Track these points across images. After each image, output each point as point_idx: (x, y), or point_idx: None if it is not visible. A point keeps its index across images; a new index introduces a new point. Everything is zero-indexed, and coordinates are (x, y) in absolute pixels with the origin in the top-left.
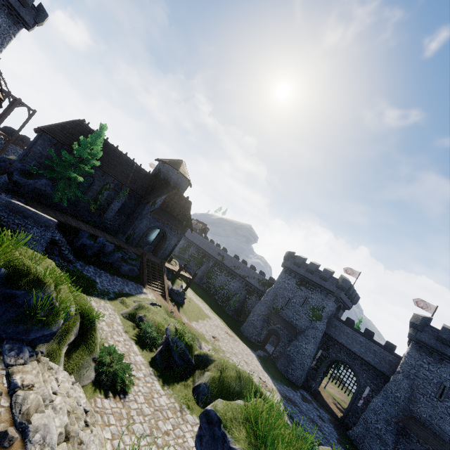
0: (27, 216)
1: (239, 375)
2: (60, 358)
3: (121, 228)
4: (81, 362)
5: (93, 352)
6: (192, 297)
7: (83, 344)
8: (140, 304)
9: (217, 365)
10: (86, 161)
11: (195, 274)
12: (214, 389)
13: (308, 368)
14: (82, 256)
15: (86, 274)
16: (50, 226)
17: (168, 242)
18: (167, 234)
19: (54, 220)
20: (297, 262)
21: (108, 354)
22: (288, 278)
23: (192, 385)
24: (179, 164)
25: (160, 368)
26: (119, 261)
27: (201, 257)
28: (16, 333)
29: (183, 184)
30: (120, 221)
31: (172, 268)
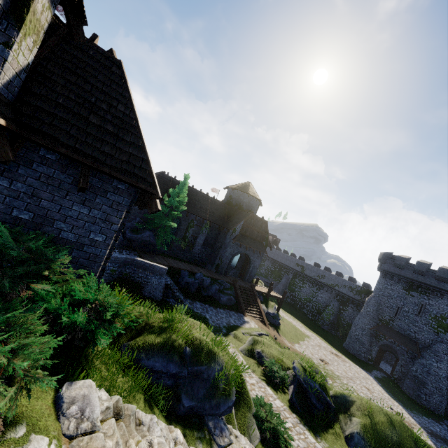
0: (146, 268)
1: (390, 420)
2: (234, 421)
3: (208, 258)
4: (246, 420)
5: (250, 408)
6: (282, 314)
7: (241, 400)
8: (253, 338)
9: (360, 408)
10: (174, 207)
11: (284, 293)
12: (371, 441)
13: (447, 393)
14: (188, 294)
15: (197, 312)
16: (163, 273)
17: (252, 264)
18: (250, 257)
19: (165, 267)
20: (398, 264)
21: (260, 406)
22: (390, 283)
23: (341, 434)
24: (247, 187)
25: (301, 413)
26: (217, 292)
27: (278, 270)
28: (211, 409)
29: (255, 205)
30: (206, 253)
31: (261, 290)
